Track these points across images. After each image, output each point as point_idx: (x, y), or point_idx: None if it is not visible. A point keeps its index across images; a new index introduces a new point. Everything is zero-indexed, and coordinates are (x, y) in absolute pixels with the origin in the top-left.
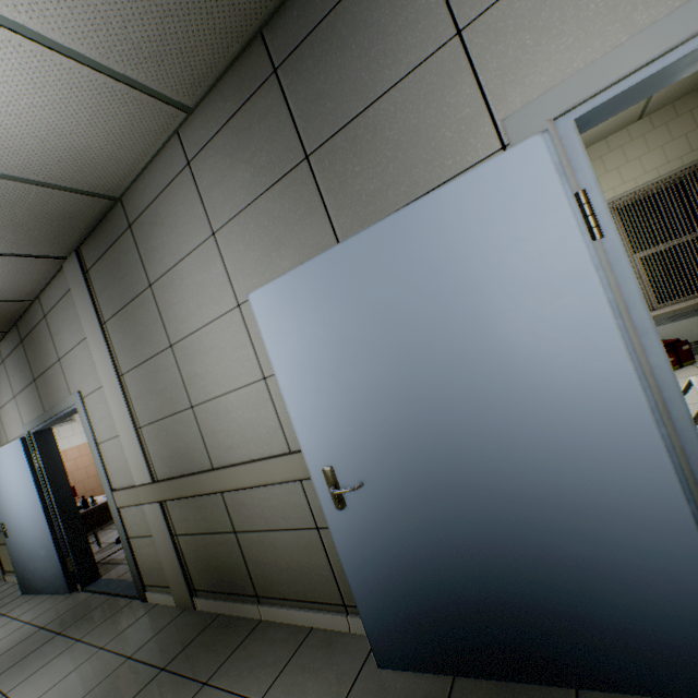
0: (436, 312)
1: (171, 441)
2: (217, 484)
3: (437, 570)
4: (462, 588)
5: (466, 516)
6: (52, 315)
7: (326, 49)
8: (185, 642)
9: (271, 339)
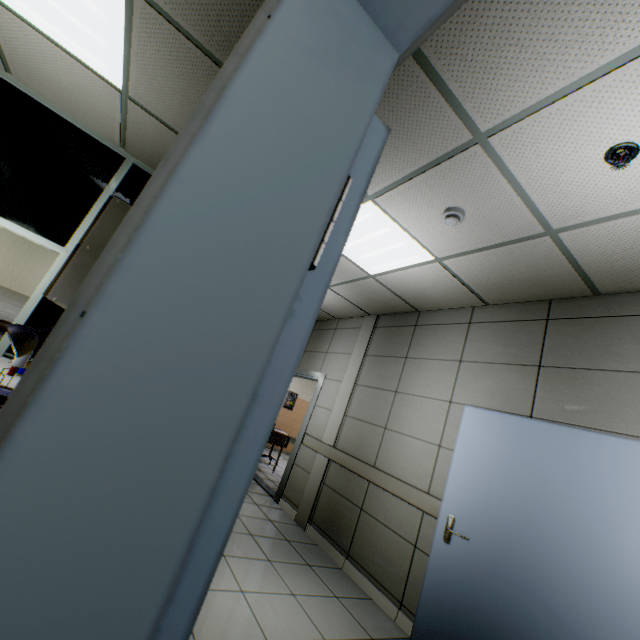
0: (568, 489)
1: (359, 434)
2: (372, 476)
3: (482, 620)
4: None
5: (520, 604)
6: (340, 331)
7: (582, 330)
8: (299, 540)
9: (463, 433)
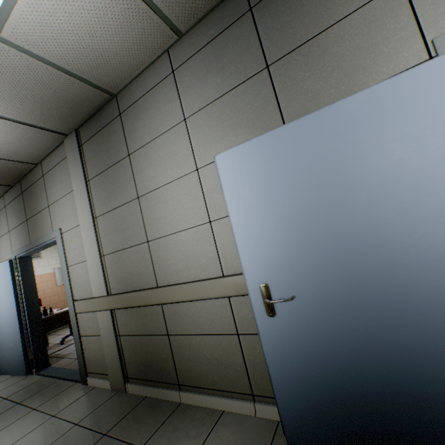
0: (370, 170)
1: (127, 265)
2: (160, 298)
3: (349, 368)
4: (370, 383)
5: (379, 326)
6: (49, 175)
7: None
8: (121, 416)
9: (229, 188)
